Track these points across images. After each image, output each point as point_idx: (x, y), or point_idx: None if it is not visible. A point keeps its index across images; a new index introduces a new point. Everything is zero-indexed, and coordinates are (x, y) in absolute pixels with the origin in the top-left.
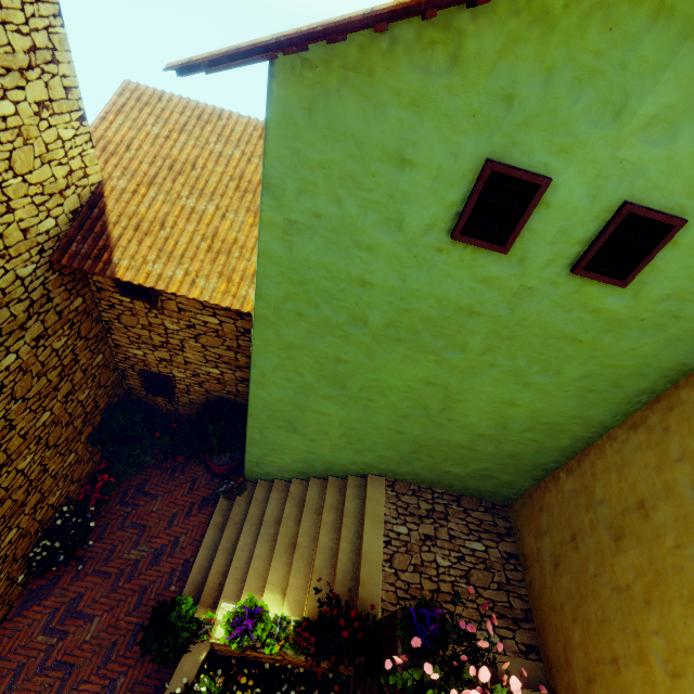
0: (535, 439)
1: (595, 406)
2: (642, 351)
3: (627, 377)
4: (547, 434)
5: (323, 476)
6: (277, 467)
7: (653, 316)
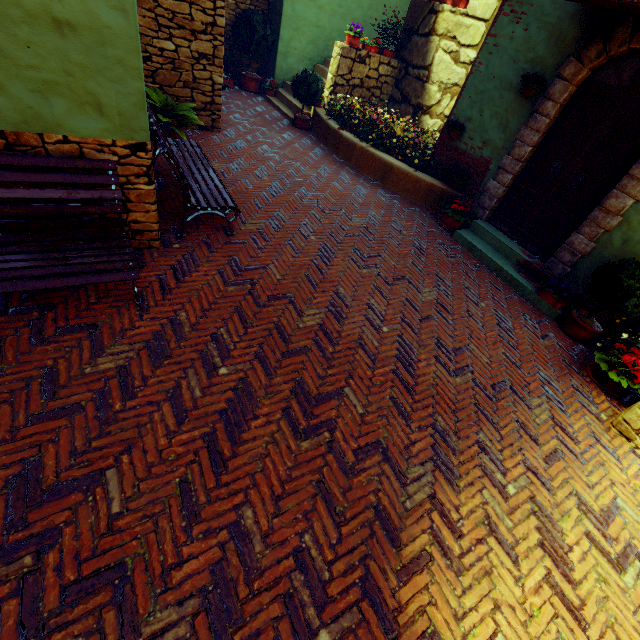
0: None
1: None
2: None
3: None
4: None
5: (322, 61)
6: (296, 58)
7: None
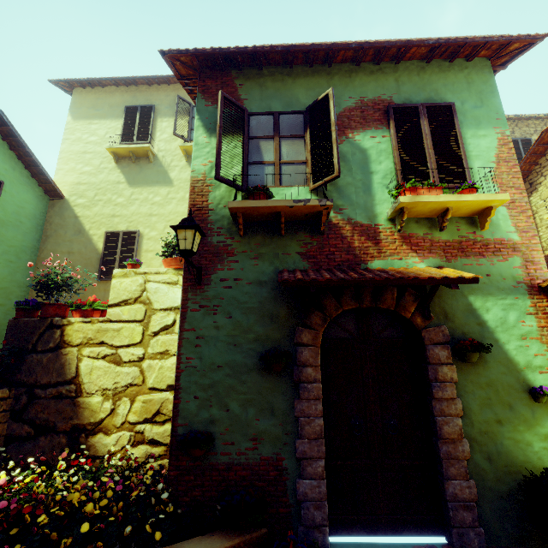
0: (0, 304)
1: (17, 272)
2: (19, 238)
3: (20, 253)
4: (5, 297)
5: None
6: None
7: (14, 220)
